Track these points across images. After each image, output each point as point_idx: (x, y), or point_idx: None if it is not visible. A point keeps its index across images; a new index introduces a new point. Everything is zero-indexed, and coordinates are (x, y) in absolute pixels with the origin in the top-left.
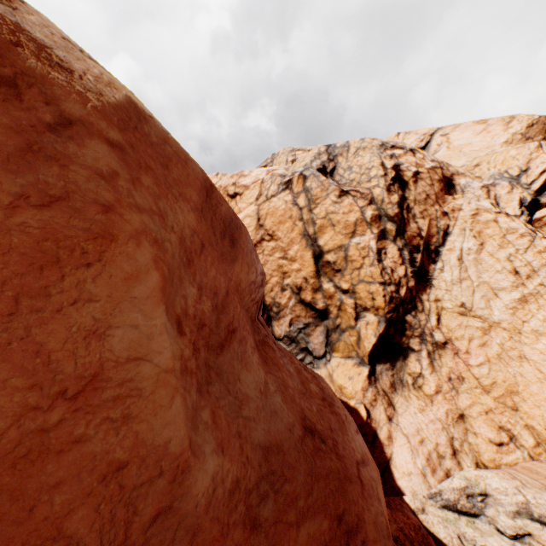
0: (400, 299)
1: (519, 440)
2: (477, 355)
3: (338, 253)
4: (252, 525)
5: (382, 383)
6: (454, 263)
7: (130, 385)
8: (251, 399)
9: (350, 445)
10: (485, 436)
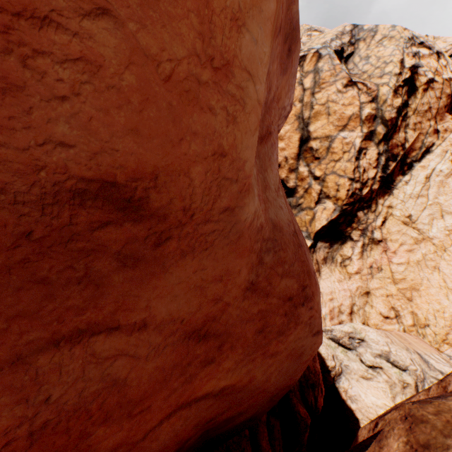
0: (360, 196)
1: (401, 319)
2: (401, 256)
3: (323, 143)
4: (259, 261)
5: (318, 255)
6: (420, 180)
7: (241, 93)
8: (270, 190)
9: (310, 261)
10: (378, 310)
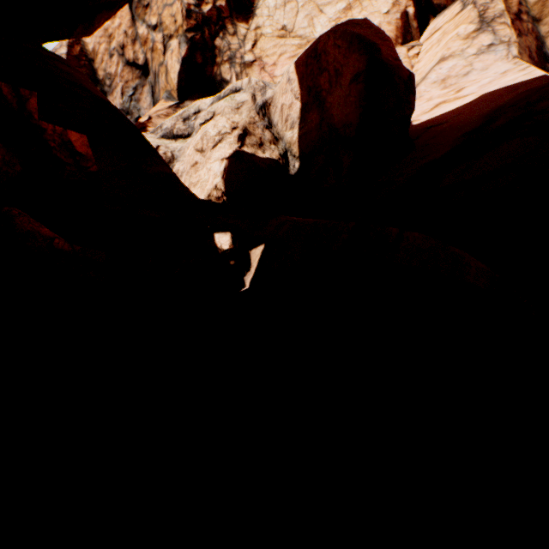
0: (203, 16)
1: None
2: (284, 65)
3: None
4: None
5: None
6: None
7: None
8: None
9: None
10: None
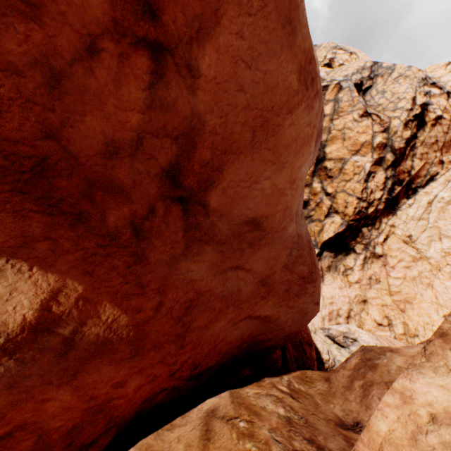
0: (366, 214)
1: (393, 327)
2: (398, 272)
3: (336, 164)
4: (290, 254)
5: (323, 263)
6: (423, 204)
7: (297, 187)
8: (298, 216)
9: (316, 260)
10: (373, 317)
